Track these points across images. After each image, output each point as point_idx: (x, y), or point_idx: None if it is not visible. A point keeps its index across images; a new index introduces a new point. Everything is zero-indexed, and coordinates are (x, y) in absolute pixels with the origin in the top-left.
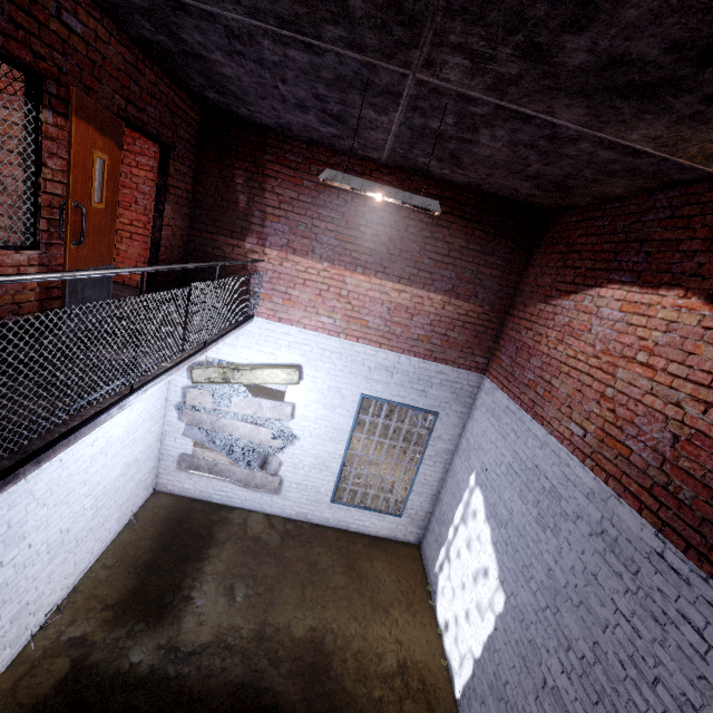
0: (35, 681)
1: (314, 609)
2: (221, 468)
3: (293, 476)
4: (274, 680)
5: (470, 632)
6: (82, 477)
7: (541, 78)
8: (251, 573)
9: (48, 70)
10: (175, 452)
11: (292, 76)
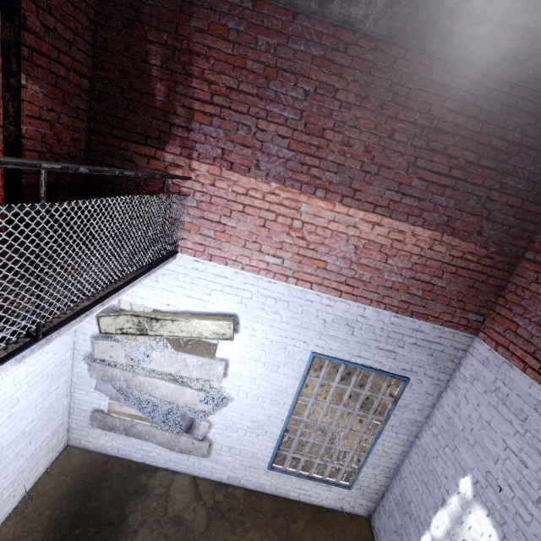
0: None
1: None
2: (139, 429)
3: (225, 439)
4: None
5: None
6: None
7: None
8: None
9: None
10: (87, 407)
11: None
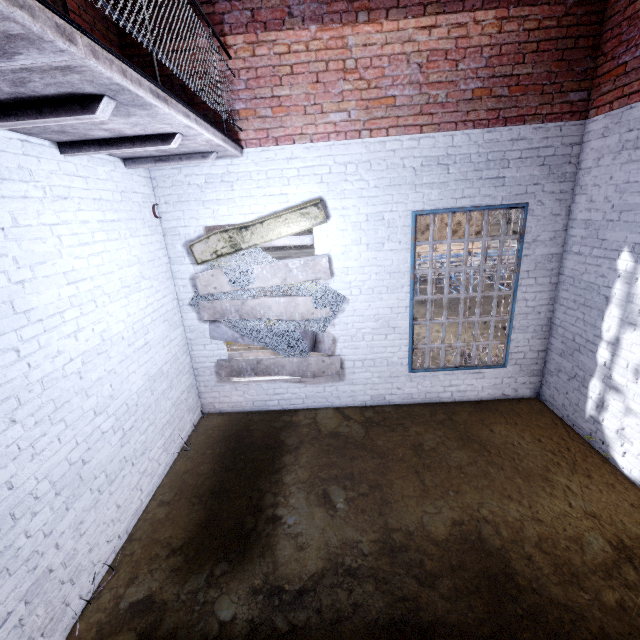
0: None
1: (446, 498)
2: (266, 365)
3: (354, 352)
4: (437, 608)
5: None
6: (77, 384)
7: None
8: (343, 472)
9: None
10: (209, 363)
11: None
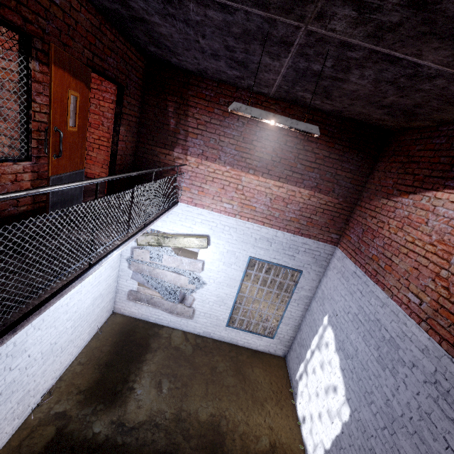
0: (32, 441)
1: (214, 401)
2: (155, 300)
3: (202, 308)
4: (186, 451)
5: (322, 429)
6: (65, 309)
7: (419, 24)
8: (173, 372)
9: (35, 31)
10: (126, 289)
11: (209, 32)
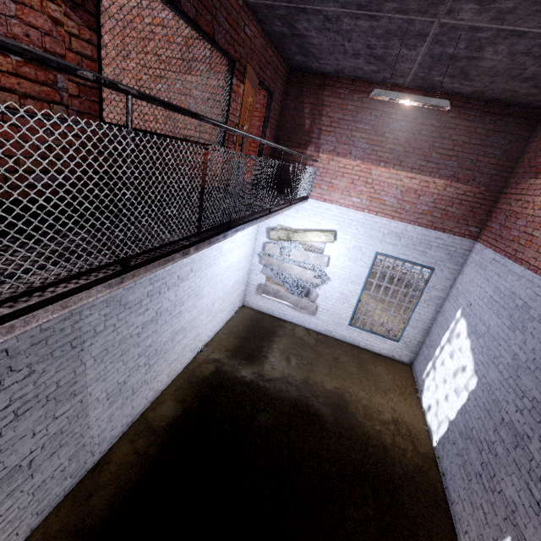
0: (202, 370)
1: (337, 379)
2: (281, 294)
3: (325, 305)
4: (315, 403)
5: (448, 406)
6: (221, 278)
7: (531, 6)
8: (298, 353)
9: (237, 57)
10: (255, 283)
11: (356, 36)
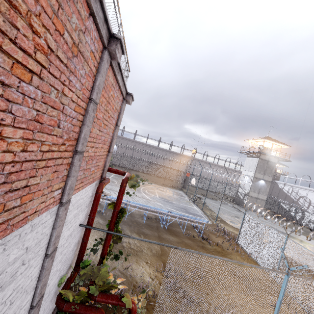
0: None
1: None
2: None
3: None
4: None
5: None
6: None
7: None
8: None
9: None
10: None
11: None
